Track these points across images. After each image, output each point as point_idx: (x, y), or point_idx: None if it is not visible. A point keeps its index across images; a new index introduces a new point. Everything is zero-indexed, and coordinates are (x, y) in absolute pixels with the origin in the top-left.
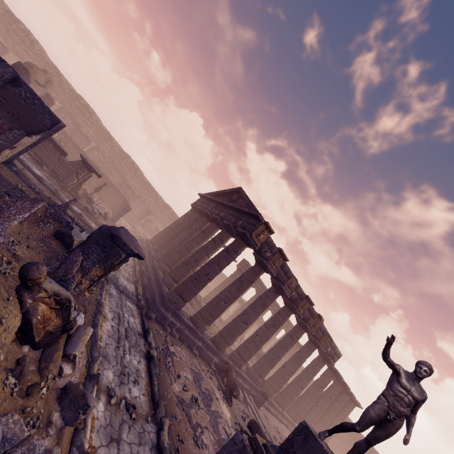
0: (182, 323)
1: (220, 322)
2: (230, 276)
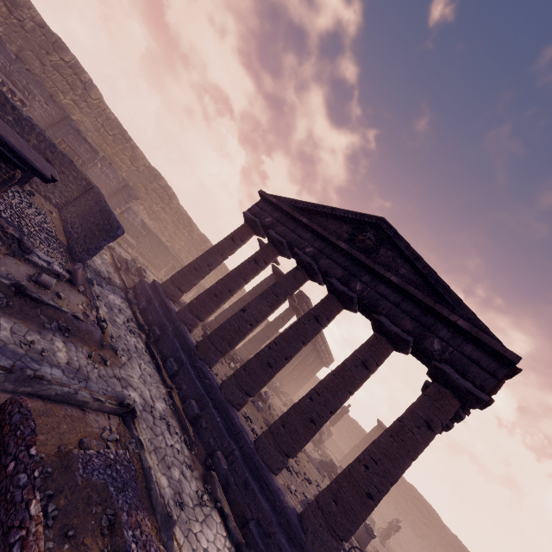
0: None
1: None
2: (281, 317)
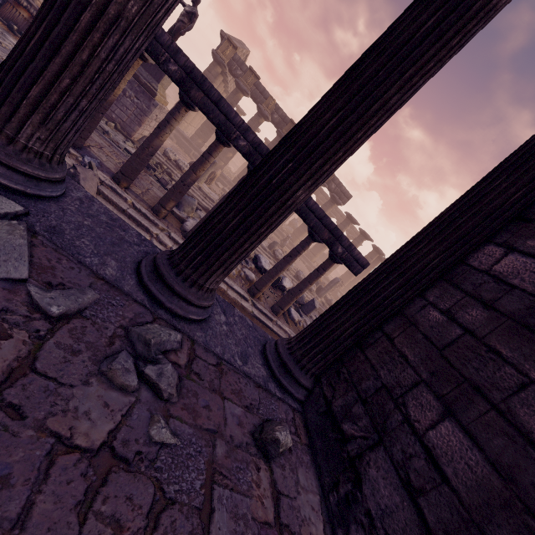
0: (179, 133)
1: None
2: None
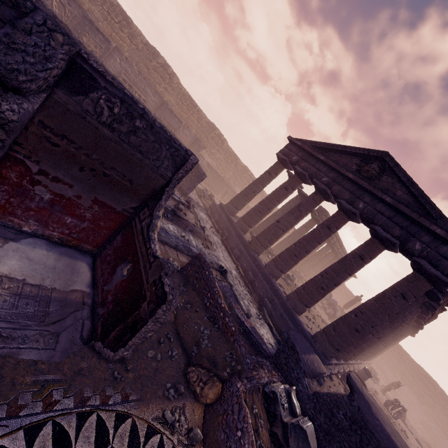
0: (329, 365)
1: (291, 272)
2: (304, 226)
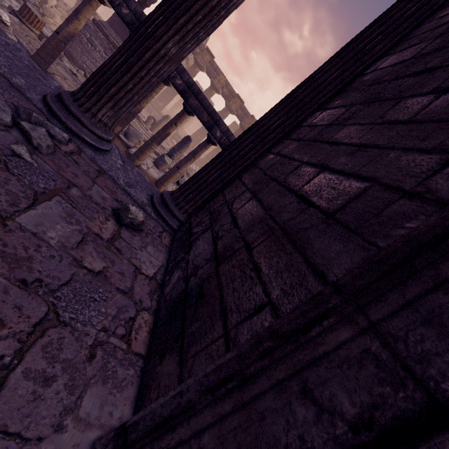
0: None
1: None
2: None
